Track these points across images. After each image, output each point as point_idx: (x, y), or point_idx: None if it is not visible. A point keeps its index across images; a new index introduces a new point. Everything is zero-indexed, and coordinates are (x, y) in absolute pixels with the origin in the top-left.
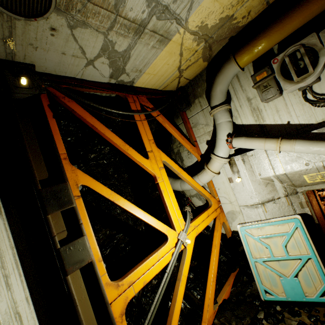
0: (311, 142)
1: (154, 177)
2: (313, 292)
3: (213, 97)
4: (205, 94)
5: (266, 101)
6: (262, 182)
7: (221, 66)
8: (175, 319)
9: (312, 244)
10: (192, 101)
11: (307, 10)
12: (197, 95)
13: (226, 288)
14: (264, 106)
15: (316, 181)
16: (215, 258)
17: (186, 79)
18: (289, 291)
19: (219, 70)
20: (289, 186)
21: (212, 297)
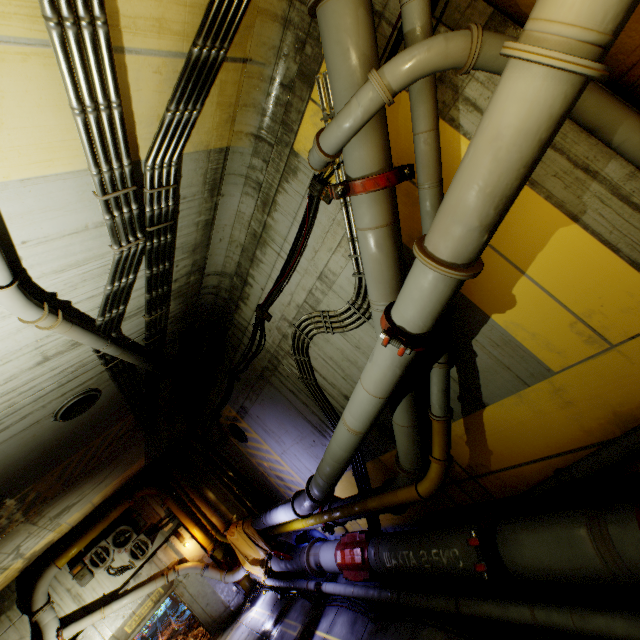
0: (121, 599)
1: None
2: None
3: (37, 600)
4: (18, 603)
5: (86, 584)
6: None
7: (42, 571)
8: None
9: None
10: None
11: (98, 529)
12: (5, 609)
13: None
14: (84, 589)
15: (134, 627)
16: None
17: None
18: None
19: (41, 576)
20: None
21: None
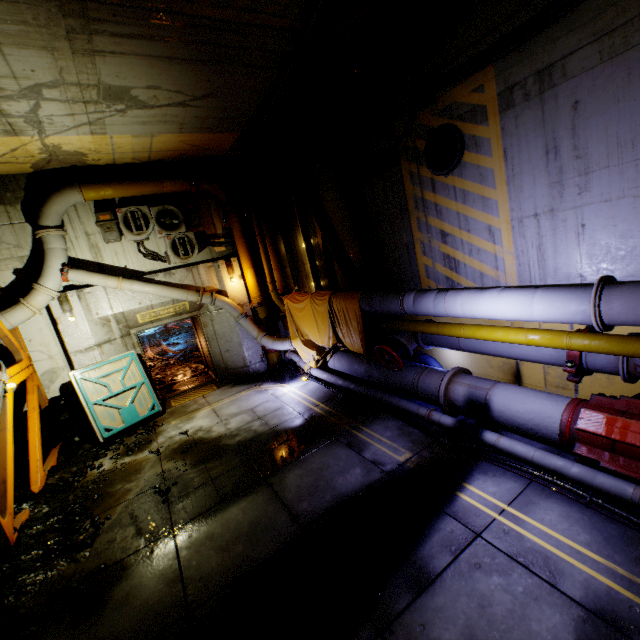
0: (145, 283)
1: None
2: (146, 411)
3: (47, 215)
4: (22, 206)
5: (109, 241)
6: (100, 322)
7: (62, 187)
8: (11, 465)
9: (144, 372)
10: None
11: (144, 189)
12: (5, 201)
13: (53, 458)
14: (105, 246)
15: (146, 321)
16: (37, 421)
17: None
18: (128, 418)
19: (59, 191)
20: (125, 328)
21: (41, 460)
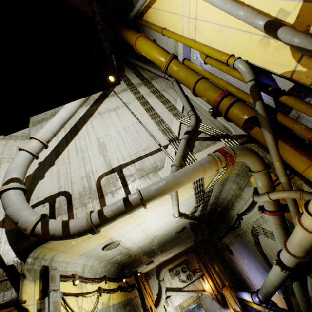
0: (183, 292)
1: (150, 306)
2: None
3: (160, 277)
4: (156, 275)
5: (173, 280)
6: (175, 308)
7: (162, 268)
8: None
9: None
10: (151, 276)
11: (177, 262)
12: (153, 275)
13: None
14: (172, 281)
15: (186, 305)
16: None
17: (150, 269)
18: None
19: (162, 269)
20: (181, 309)
21: None
